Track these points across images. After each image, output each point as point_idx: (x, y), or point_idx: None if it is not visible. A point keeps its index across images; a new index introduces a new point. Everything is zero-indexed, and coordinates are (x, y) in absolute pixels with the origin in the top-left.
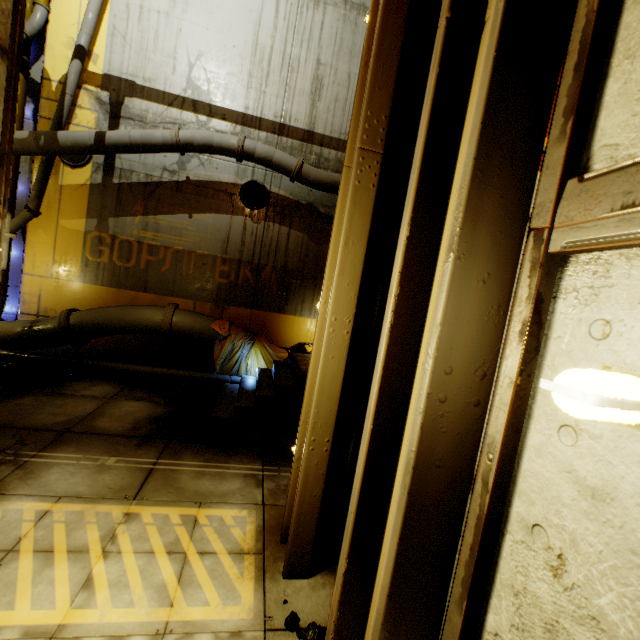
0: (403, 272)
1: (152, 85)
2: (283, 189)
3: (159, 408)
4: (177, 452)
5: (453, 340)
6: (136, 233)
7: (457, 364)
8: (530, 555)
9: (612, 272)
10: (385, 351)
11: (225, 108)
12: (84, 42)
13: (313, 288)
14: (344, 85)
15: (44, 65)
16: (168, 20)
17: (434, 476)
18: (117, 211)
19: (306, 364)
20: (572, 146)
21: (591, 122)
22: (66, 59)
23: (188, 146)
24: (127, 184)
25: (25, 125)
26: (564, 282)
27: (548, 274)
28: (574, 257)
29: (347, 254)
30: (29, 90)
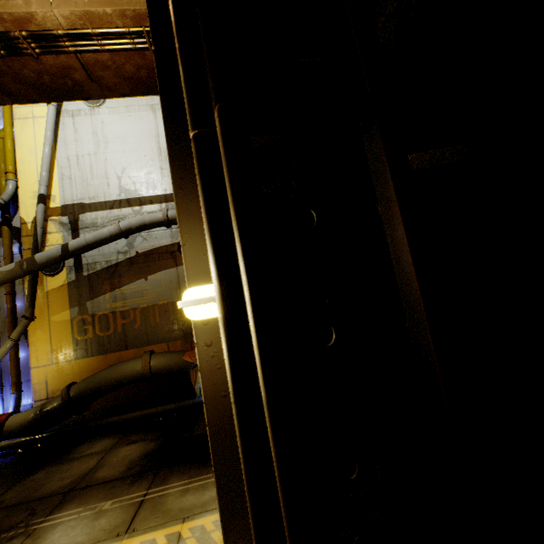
0: None
1: (96, 200)
2: None
3: (151, 444)
4: (165, 478)
5: None
6: (109, 306)
7: None
8: None
9: None
10: None
11: (150, 196)
12: (43, 191)
13: None
14: None
15: (20, 215)
16: (97, 157)
17: (225, 405)
18: (91, 295)
19: None
20: None
21: None
22: (34, 206)
23: (128, 231)
24: (94, 273)
25: (15, 259)
26: None
27: None
28: None
29: None
30: (14, 235)
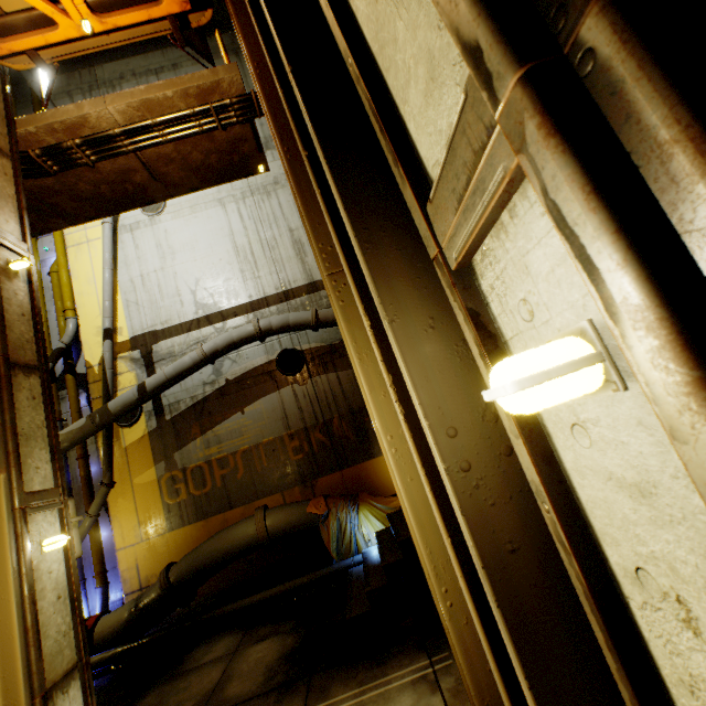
0: (385, 359)
1: (169, 324)
2: (312, 342)
3: (288, 638)
4: (323, 688)
5: (437, 398)
6: (202, 455)
7: (457, 420)
8: (661, 618)
9: (498, 255)
10: (413, 445)
11: (233, 307)
12: (108, 324)
13: None
14: None
15: (85, 358)
16: (164, 272)
17: (516, 566)
18: (178, 444)
19: None
20: (413, 182)
21: (417, 157)
22: (99, 344)
23: (214, 354)
24: (178, 415)
25: (83, 413)
26: (483, 286)
27: (466, 288)
28: (474, 261)
29: (367, 368)
30: (79, 383)
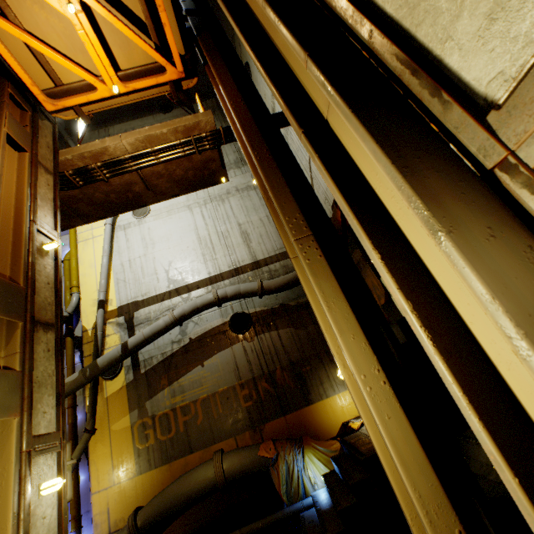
0: (400, 286)
1: (148, 296)
2: (257, 306)
3: None
4: None
5: (523, 305)
6: (168, 403)
7: None
8: None
9: None
10: (448, 371)
11: (196, 281)
12: (102, 297)
13: (322, 366)
14: (261, 226)
15: (82, 324)
16: (146, 257)
17: None
18: (150, 393)
19: (363, 443)
20: (462, 102)
21: (458, 85)
22: (94, 312)
23: (182, 317)
24: (151, 368)
25: (76, 368)
26: None
27: None
28: None
29: (335, 314)
30: (75, 344)
